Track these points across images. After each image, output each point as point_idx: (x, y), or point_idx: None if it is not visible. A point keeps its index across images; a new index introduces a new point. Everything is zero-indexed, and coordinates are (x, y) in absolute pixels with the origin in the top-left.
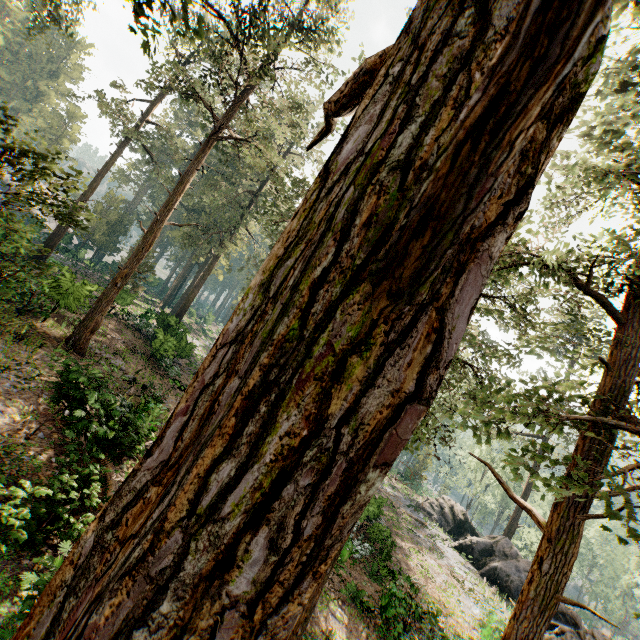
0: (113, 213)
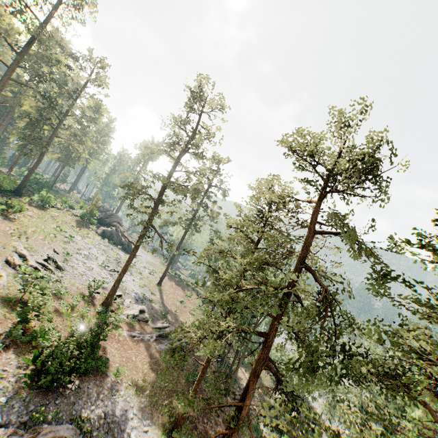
0: None
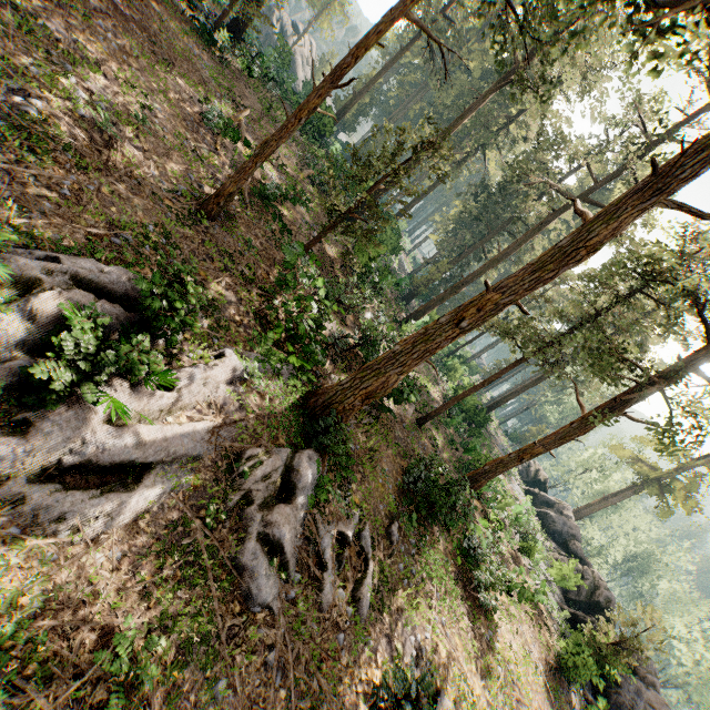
0: (367, 95)
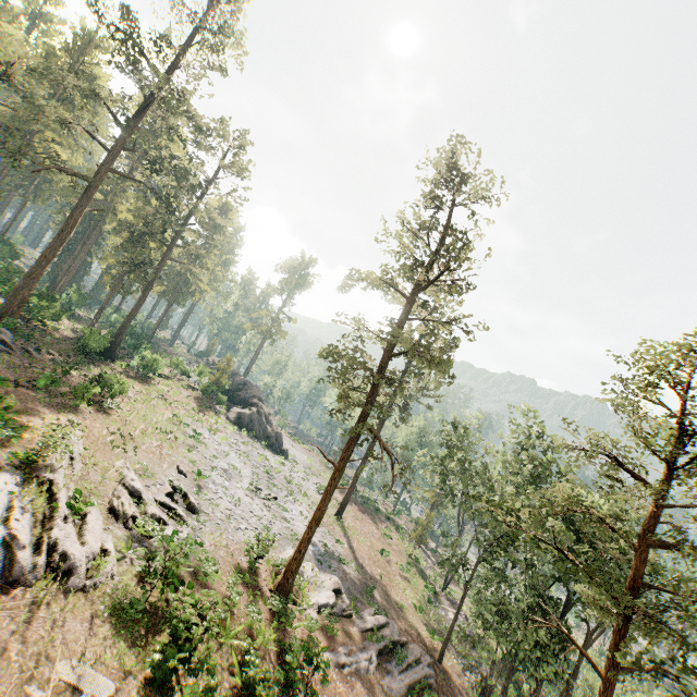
0: None
